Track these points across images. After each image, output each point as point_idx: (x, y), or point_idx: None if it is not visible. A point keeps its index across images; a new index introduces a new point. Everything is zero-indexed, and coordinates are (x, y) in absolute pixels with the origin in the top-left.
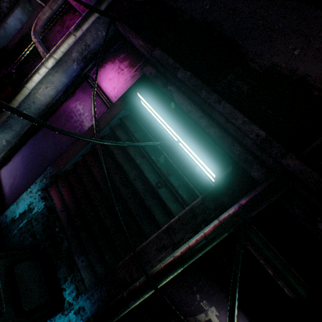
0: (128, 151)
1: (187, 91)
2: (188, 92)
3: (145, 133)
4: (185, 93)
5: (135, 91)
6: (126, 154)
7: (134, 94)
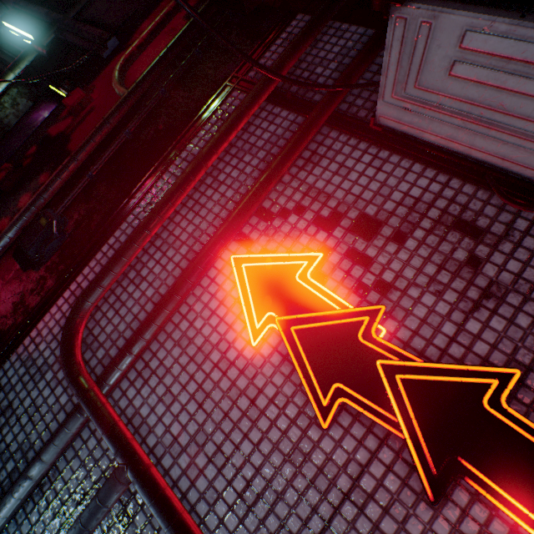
0: (1, 57)
1: (26, 11)
2: (27, 11)
3: (13, 48)
4: (27, 13)
5: (5, 25)
6: (1, 62)
7: (4, 27)
